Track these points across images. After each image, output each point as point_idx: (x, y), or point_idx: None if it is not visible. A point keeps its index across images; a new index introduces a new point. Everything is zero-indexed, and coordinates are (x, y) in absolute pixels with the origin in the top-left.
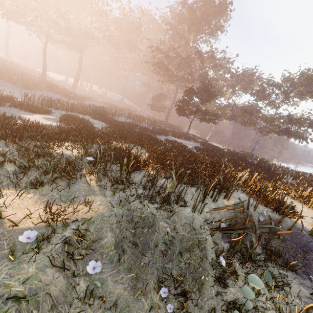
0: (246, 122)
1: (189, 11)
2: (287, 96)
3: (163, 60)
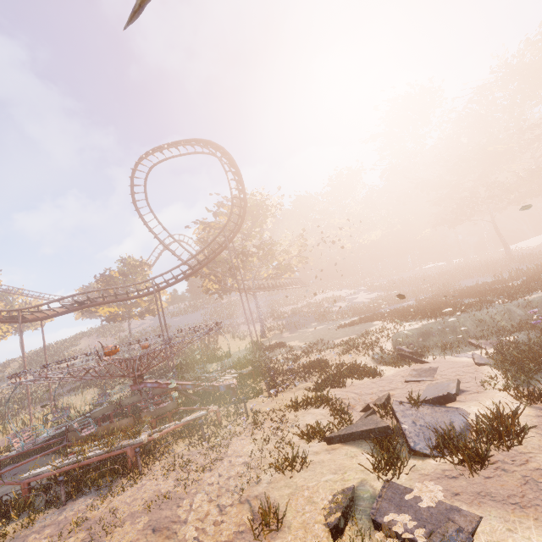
0: None
1: None
2: None
3: None
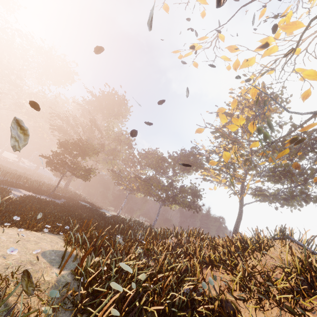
0: (147, 192)
1: (93, 97)
2: (173, 168)
3: (62, 126)
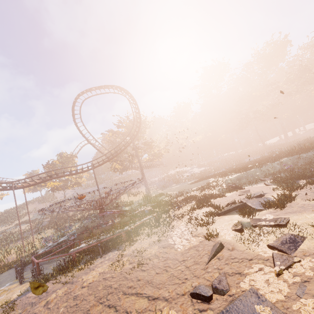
0: None
1: None
2: None
3: None
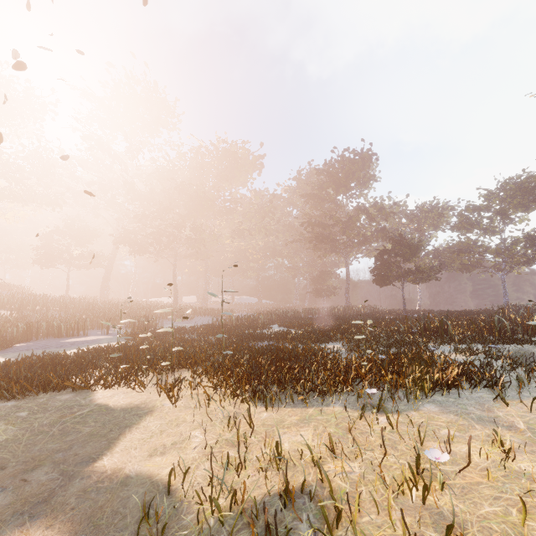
0: (469, 266)
1: (331, 176)
2: (505, 214)
3: (320, 233)
